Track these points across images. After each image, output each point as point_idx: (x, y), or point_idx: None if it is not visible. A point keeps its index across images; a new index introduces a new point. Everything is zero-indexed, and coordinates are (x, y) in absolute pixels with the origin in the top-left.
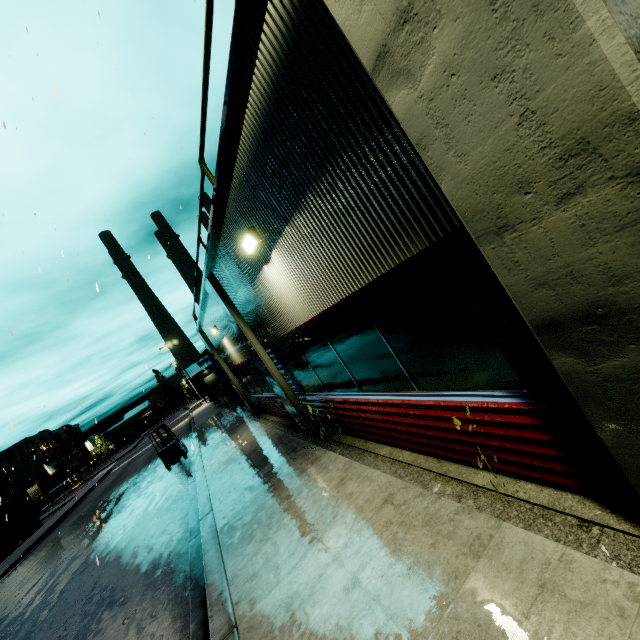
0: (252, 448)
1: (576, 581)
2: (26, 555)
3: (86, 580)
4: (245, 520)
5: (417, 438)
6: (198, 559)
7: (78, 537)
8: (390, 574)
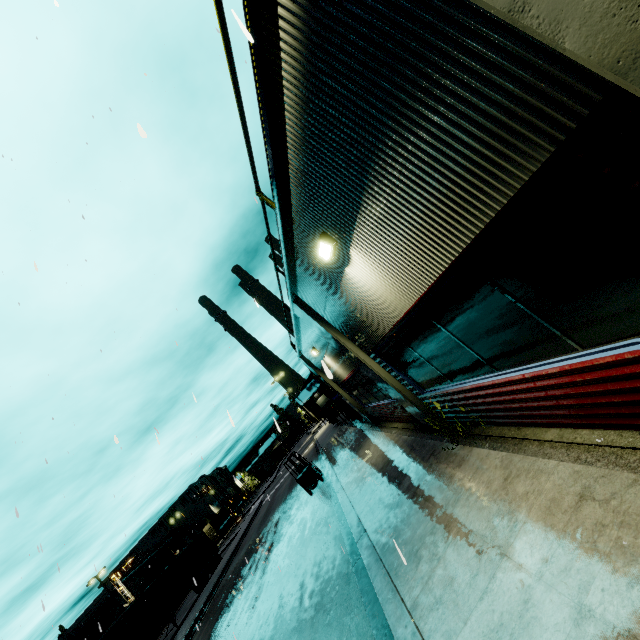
0: (385, 460)
1: None
2: (216, 587)
3: (269, 610)
4: (404, 538)
5: (596, 410)
6: (367, 585)
7: (252, 568)
8: (635, 598)
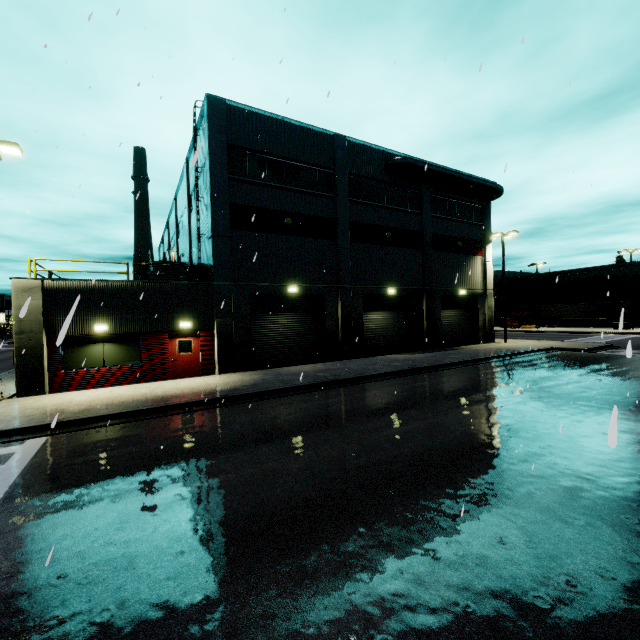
0: None
1: (7, 394)
2: None
3: None
4: None
5: None
6: None
7: None
8: None
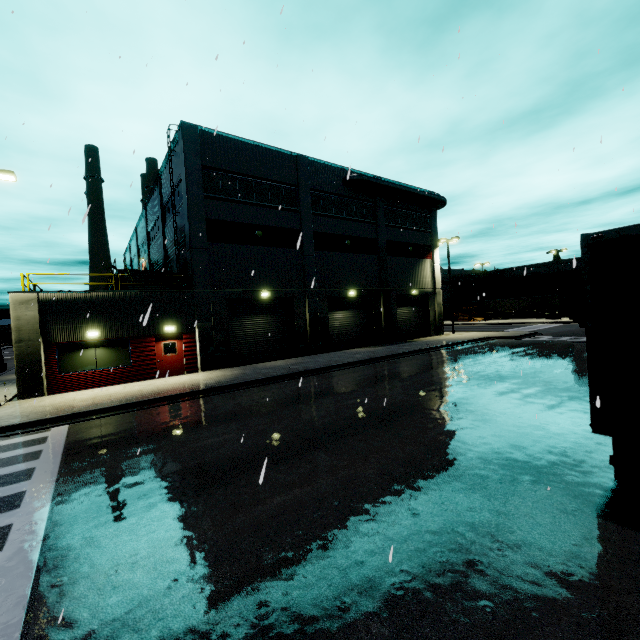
0: None
1: (6, 398)
2: None
3: None
4: None
5: None
6: None
7: None
8: None
